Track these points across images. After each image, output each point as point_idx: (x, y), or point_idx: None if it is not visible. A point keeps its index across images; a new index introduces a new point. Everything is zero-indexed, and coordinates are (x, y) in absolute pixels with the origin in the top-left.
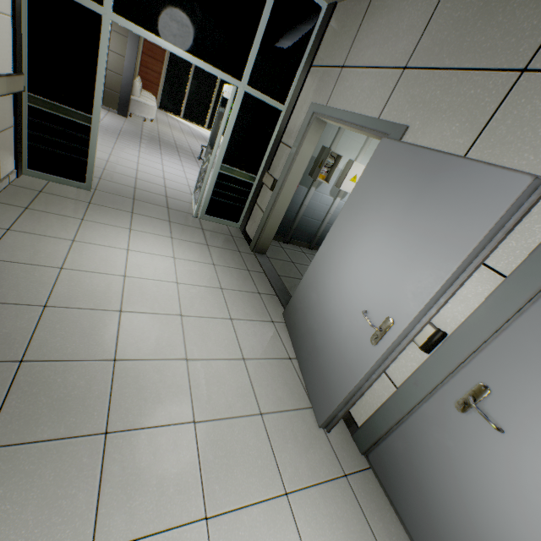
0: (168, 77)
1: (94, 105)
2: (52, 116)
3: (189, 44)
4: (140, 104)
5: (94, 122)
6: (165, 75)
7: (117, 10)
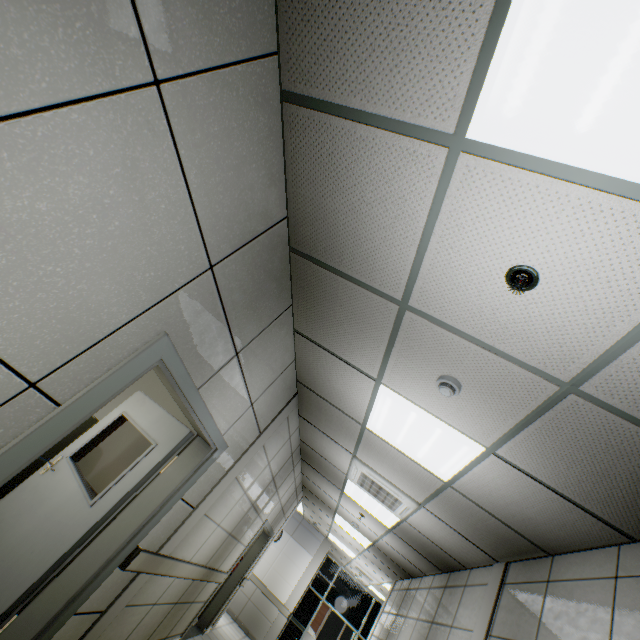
0: (328, 619)
1: (308, 624)
2: (295, 624)
3: (343, 612)
4: (308, 633)
5: (305, 630)
6: (327, 617)
7: (326, 598)
